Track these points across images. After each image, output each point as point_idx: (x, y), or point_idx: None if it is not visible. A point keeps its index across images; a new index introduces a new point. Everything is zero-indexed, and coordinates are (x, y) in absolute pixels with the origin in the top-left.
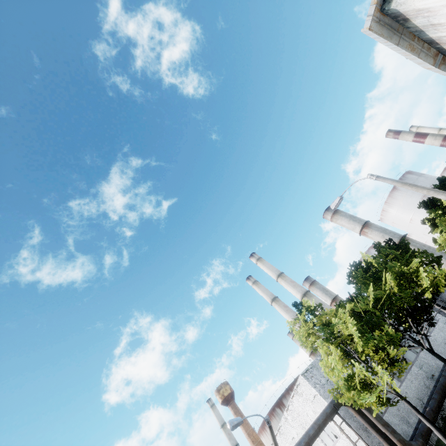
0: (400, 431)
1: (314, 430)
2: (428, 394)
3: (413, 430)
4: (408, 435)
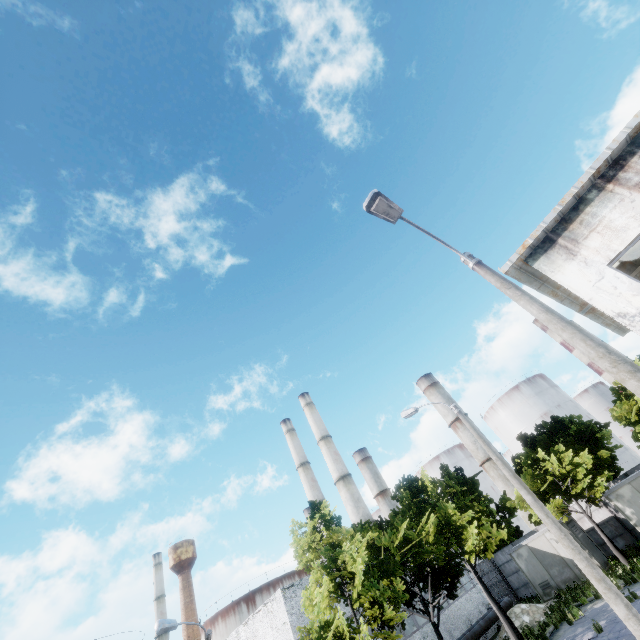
0: None
1: None
2: None
3: None
4: None
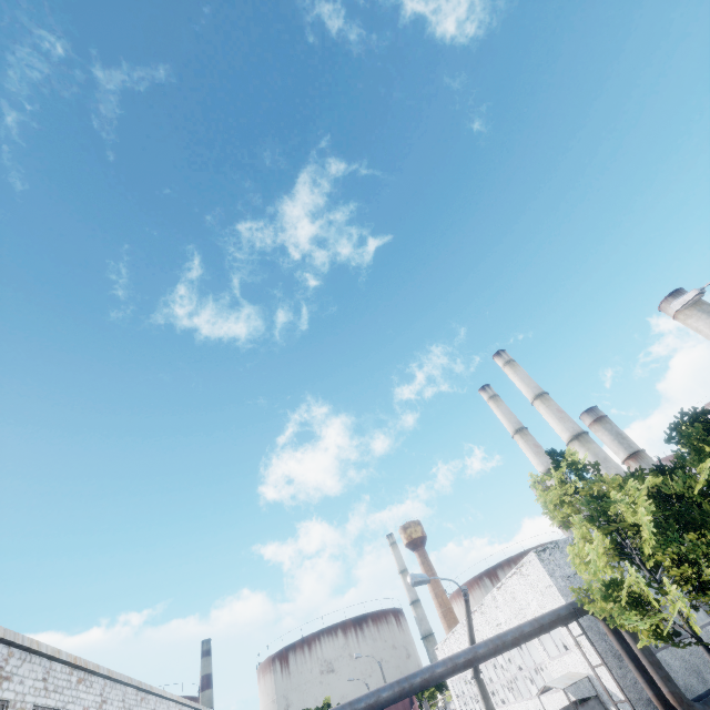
0: (680, 682)
1: (532, 628)
2: None
3: (706, 690)
4: (694, 692)
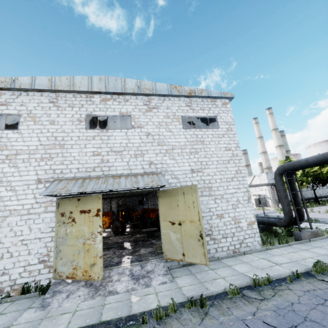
0: None
1: (263, 184)
2: None
3: None
4: None
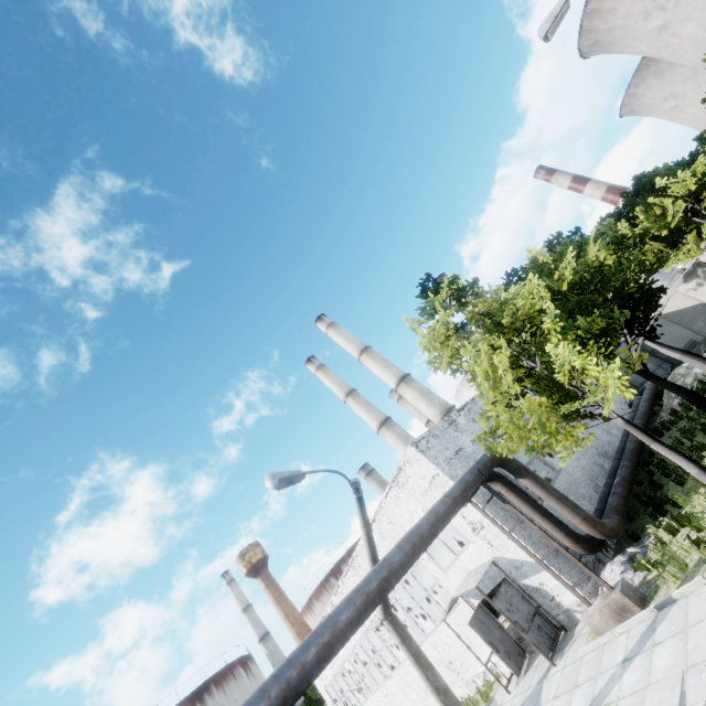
0: (569, 521)
1: (446, 506)
2: (603, 474)
3: (594, 513)
4: None
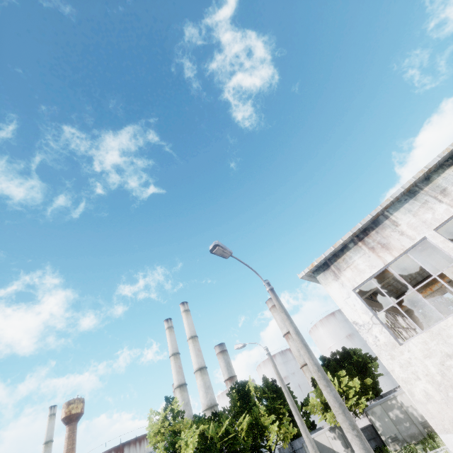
0: None
1: None
2: None
3: None
4: None
